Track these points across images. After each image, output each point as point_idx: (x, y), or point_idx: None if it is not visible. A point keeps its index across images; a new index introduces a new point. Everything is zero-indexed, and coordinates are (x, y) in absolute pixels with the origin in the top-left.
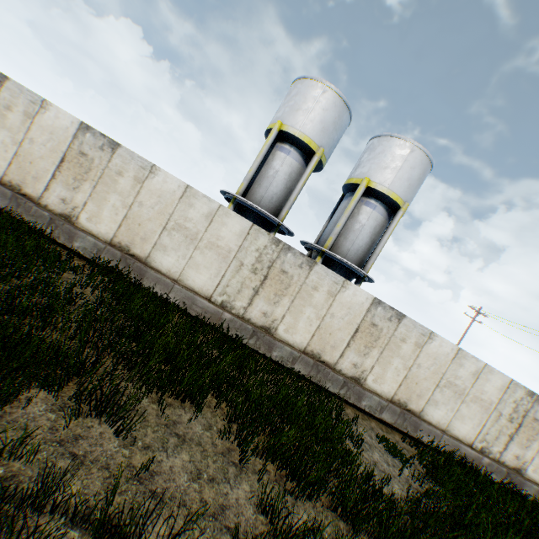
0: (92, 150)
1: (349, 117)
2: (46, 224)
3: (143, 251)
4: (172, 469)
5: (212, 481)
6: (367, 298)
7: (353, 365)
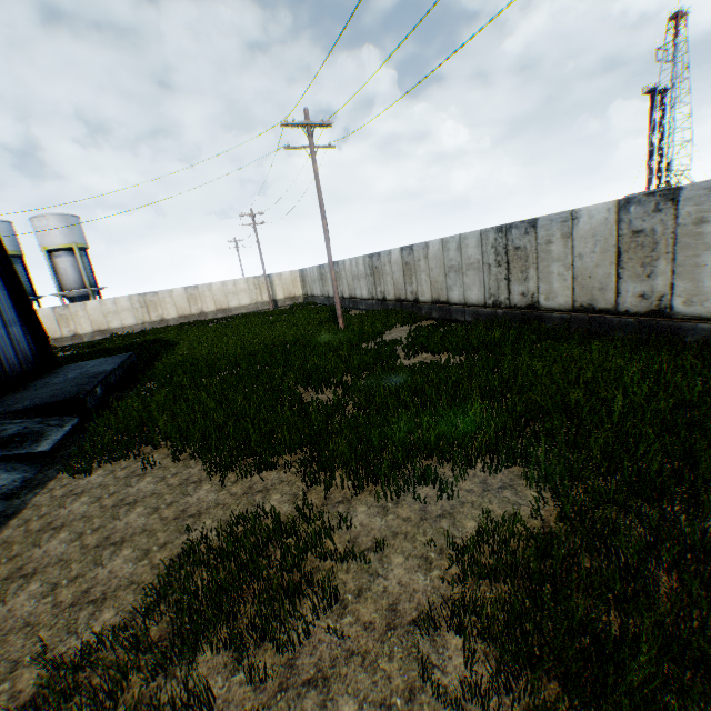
0: None
1: (5, 222)
2: None
3: None
4: None
5: None
6: (50, 309)
7: (70, 332)
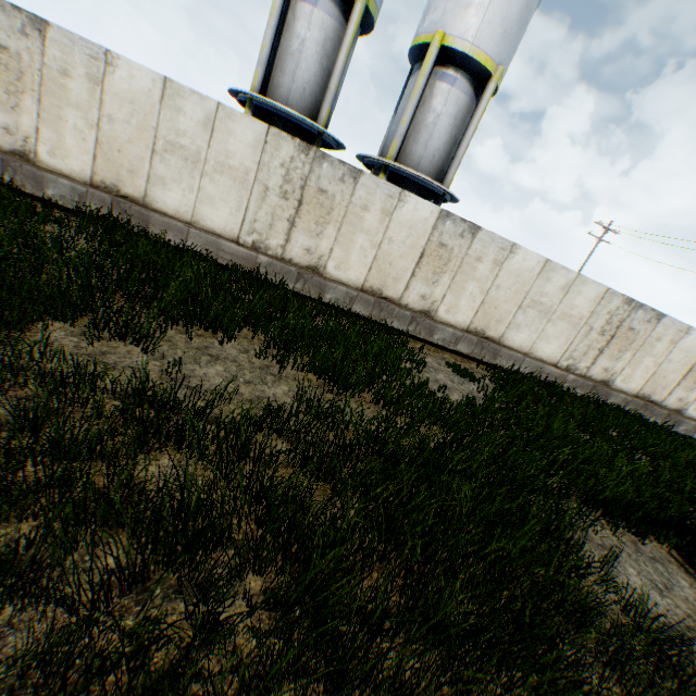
0: (12, 39)
1: None
2: (0, 169)
3: (137, 189)
4: (206, 375)
5: (249, 383)
6: (432, 212)
7: (421, 297)
